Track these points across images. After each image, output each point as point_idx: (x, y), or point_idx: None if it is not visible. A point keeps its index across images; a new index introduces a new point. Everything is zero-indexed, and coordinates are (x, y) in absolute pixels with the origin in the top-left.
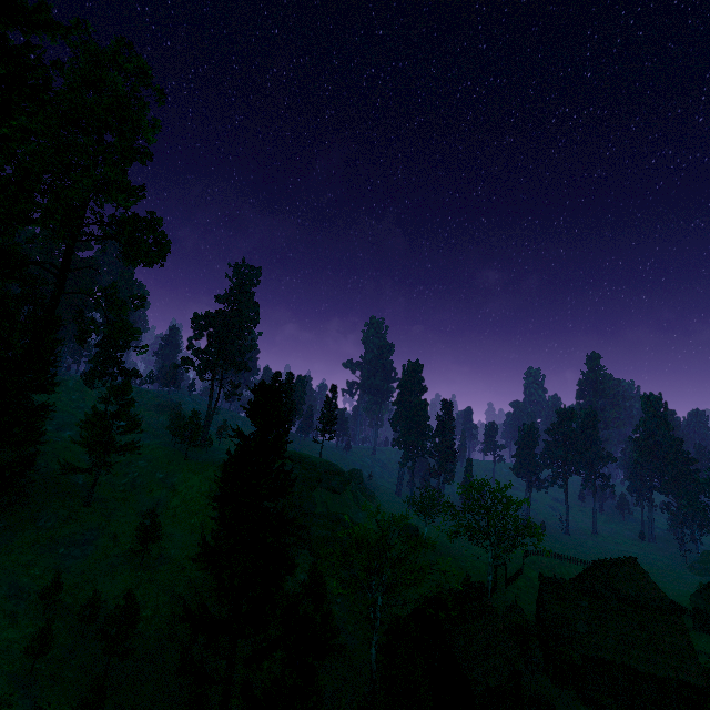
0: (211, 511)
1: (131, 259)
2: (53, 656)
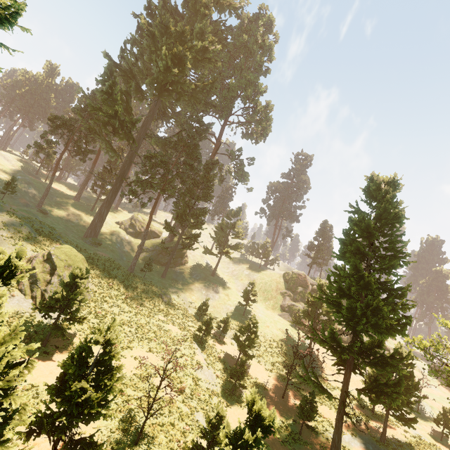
0: (278, 301)
1: (250, 135)
2: (207, 341)
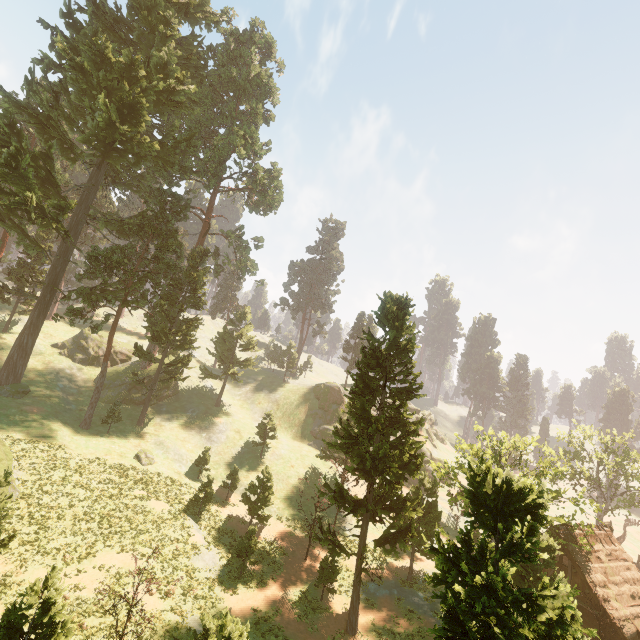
0: (308, 425)
1: (254, 206)
2: (209, 508)
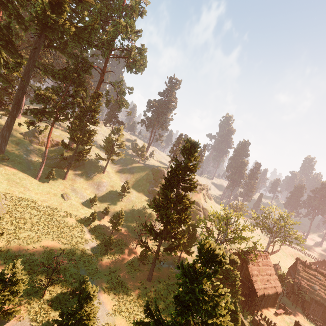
0: (146, 187)
1: (130, 68)
2: (95, 222)
